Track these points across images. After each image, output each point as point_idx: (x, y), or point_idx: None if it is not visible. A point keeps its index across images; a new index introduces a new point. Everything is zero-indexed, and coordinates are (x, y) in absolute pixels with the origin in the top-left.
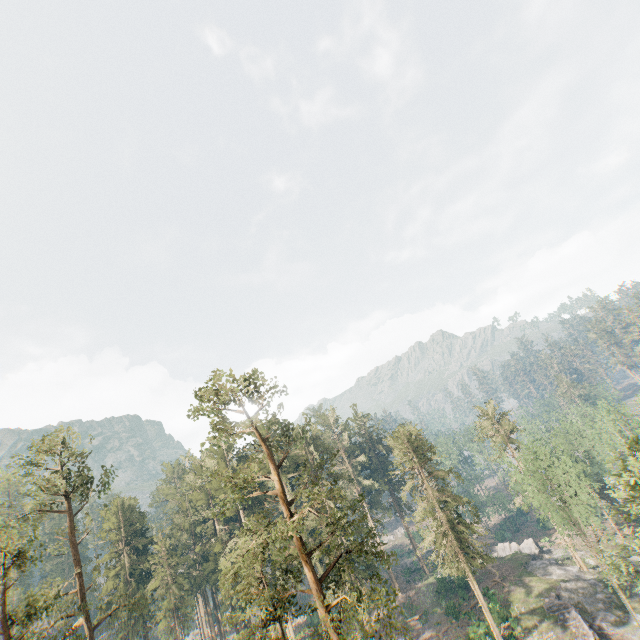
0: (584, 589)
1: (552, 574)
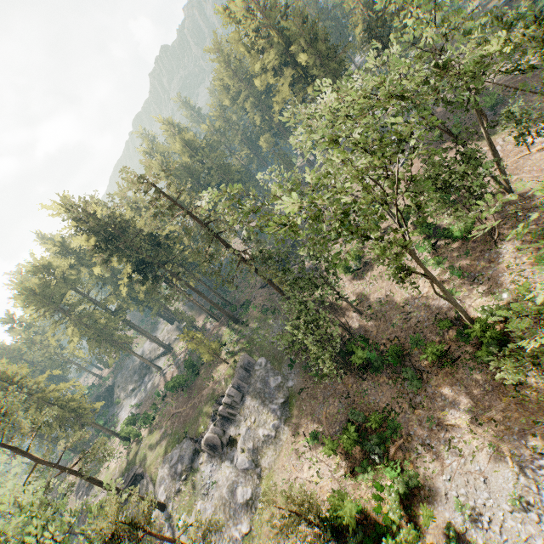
0: None
1: (161, 469)
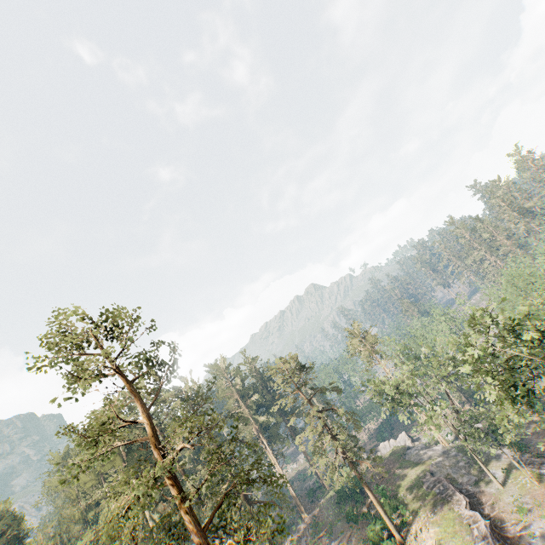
0: (449, 462)
1: (424, 457)
